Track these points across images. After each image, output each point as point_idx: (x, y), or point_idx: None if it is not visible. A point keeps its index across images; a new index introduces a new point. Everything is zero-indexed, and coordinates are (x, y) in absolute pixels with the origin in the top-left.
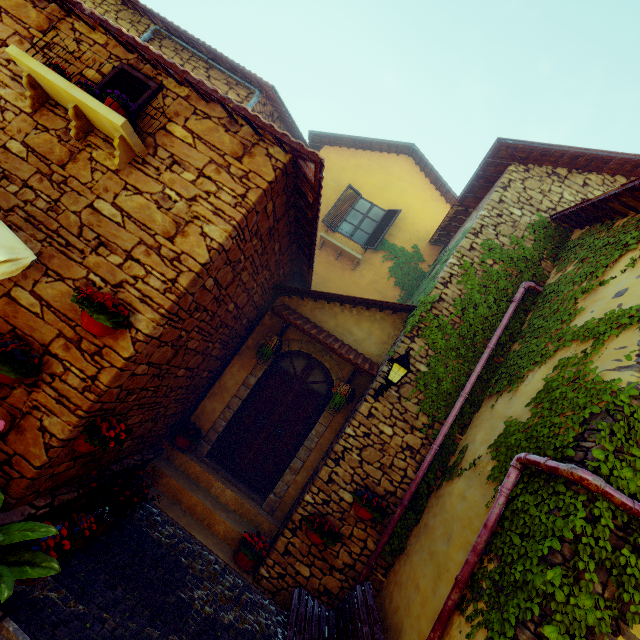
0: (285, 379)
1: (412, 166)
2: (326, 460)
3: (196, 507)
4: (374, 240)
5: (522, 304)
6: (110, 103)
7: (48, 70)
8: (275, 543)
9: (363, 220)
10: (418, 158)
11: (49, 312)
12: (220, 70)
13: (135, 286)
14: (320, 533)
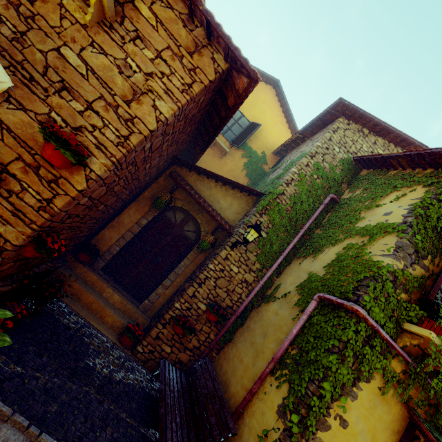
0: (168, 225)
1: (273, 96)
2: (193, 283)
3: (92, 304)
4: (239, 141)
5: (326, 207)
6: None
7: None
8: (150, 331)
9: (234, 124)
10: (279, 91)
11: (9, 136)
12: None
13: (93, 133)
14: (183, 327)
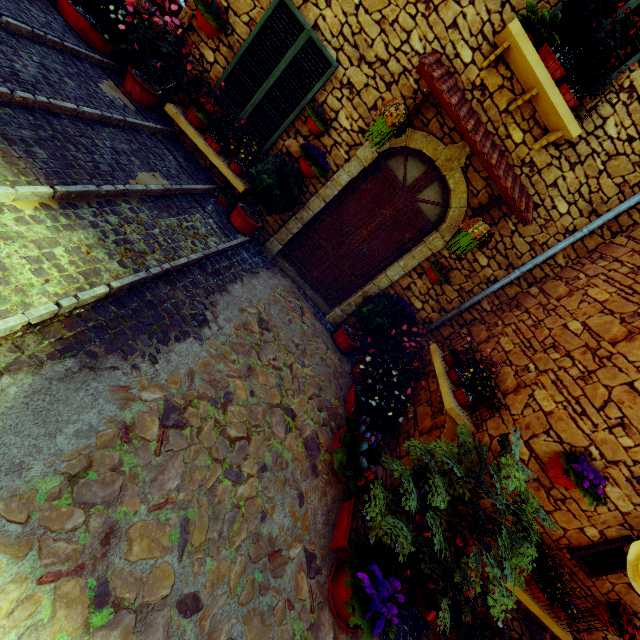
0: None
1: None
2: None
3: None
4: None
5: None
6: None
7: None
8: None
9: None
10: None
11: None
12: None
13: None
14: None
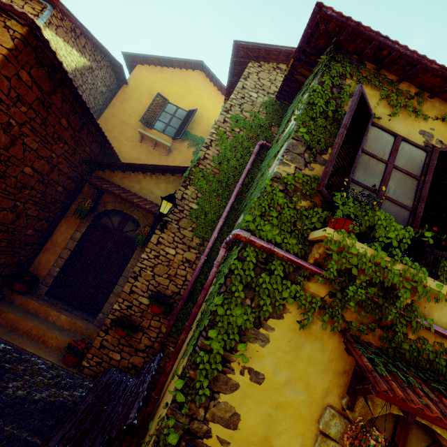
0: (105, 231)
1: (204, 78)
2: (128, 279)
3: (32, 330)
4: (180, 132)
5: (259, 156)
6: None
7: None
8: (93, 342)
9: (172, 119)
10: (207, 72)
11: None
12: None
13: None
14: (122, 327)
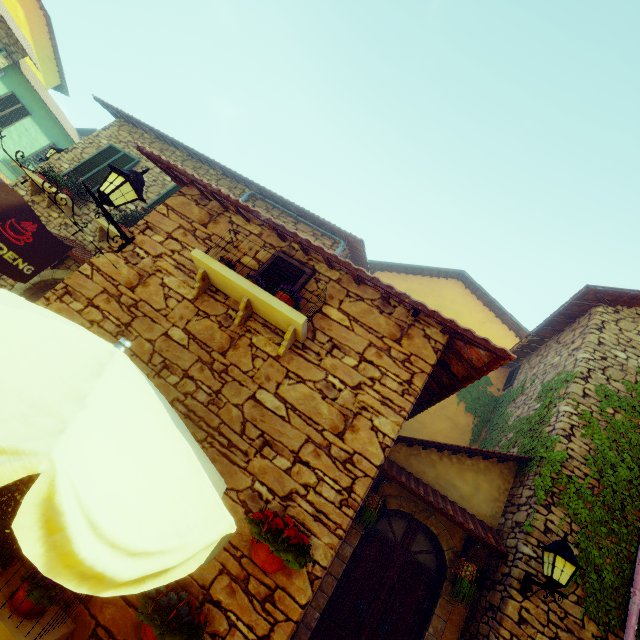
0: (384, 548)
1: (462, 289)
2: None
3: None
4: None
5: None
6: (283, 297)
7: (230, 271)
8: None
9: None
10: (469, 283)
11: None
12: (308, 224)
13: (306, 498)
14: None
